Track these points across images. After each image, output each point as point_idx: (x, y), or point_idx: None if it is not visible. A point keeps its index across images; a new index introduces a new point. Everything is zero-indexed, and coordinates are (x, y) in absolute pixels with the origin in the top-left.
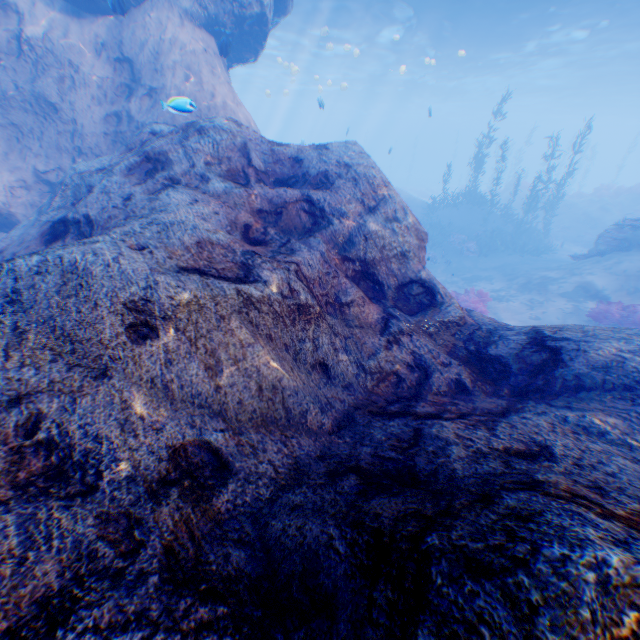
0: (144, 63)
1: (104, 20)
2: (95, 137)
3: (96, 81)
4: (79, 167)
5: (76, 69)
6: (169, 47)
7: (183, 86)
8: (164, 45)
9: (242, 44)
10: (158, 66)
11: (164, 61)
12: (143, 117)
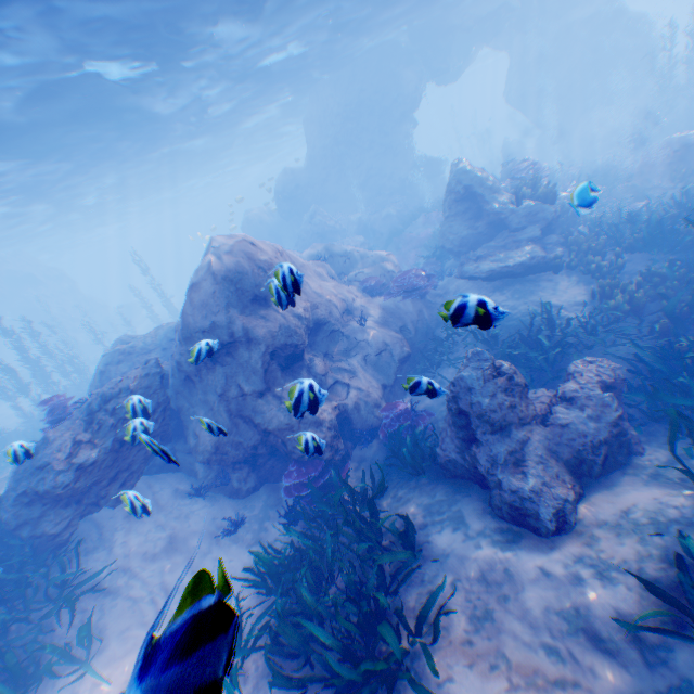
0: None
1: None
2: None
3: None
4: None
5: None
6: None
7: None
8: None
9: None
10: None
11: None
12: None
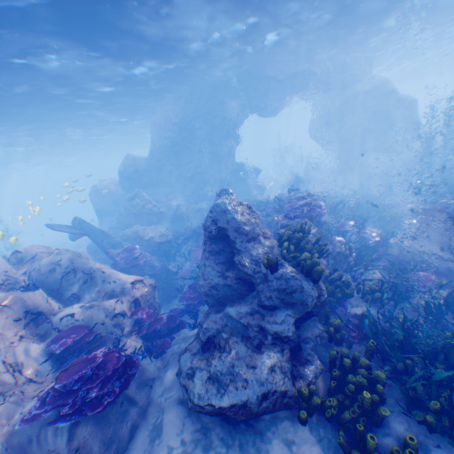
0: None
1: None
2: None
3: None
4: None
5: None
6: None
7: None
8: None
9: None
10: None
11: None
12: None
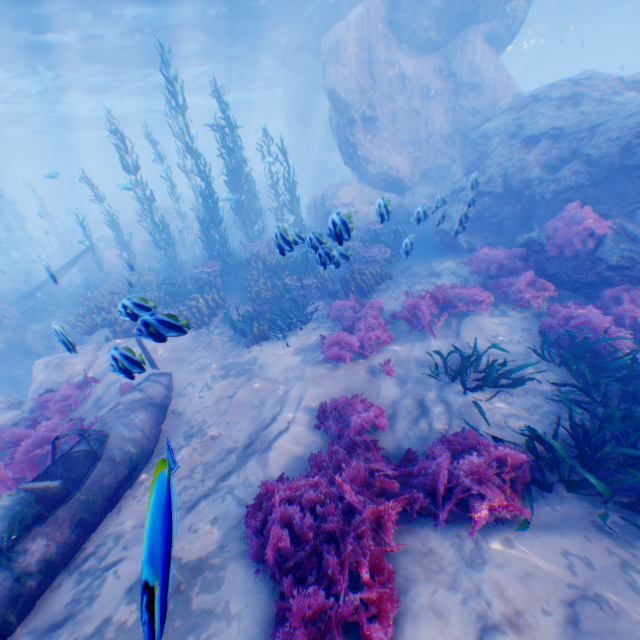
0: (462, 73)
1: (435, 56)
2: (438, 124)
3: (436, 91)
4: (484, 127)
5: (426, 88)
6: (480, 58)
7: (492, 78)
8: (475, 58)
9: (499, 46)
10: (474, 71)
11: (478, 67)
12: (469, 103)
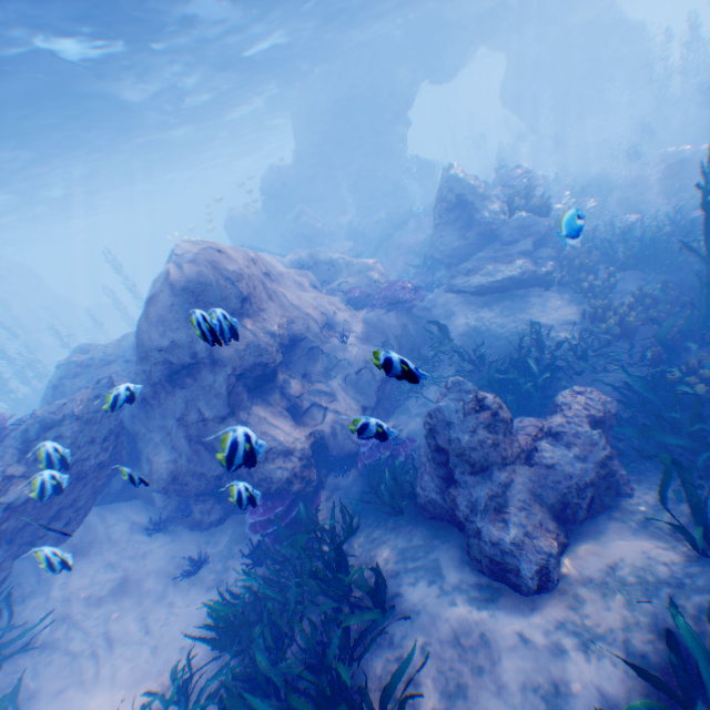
0: None
1: None
2: None
3: None
4: None
5: None
6: None
7: None
8: None
9: None
10: None
11: None
12: None
